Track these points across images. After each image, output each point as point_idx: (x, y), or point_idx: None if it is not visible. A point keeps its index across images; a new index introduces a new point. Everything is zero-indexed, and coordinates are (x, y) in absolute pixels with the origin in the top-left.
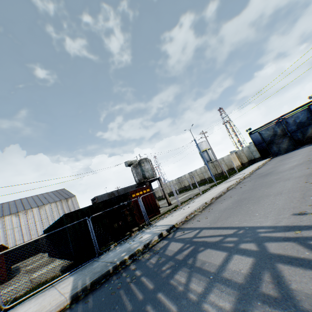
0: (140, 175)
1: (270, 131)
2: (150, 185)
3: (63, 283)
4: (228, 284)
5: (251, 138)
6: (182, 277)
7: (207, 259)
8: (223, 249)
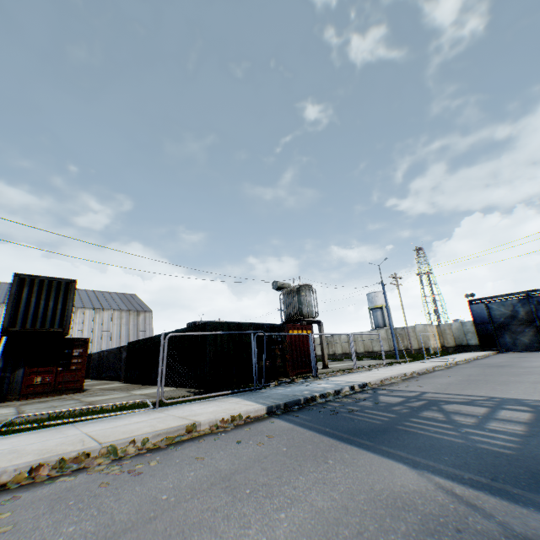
0: (295, 308)
1: (506, 309)
2: None
3: (230, 400)
4: (508, 421)
5: (470, 309)
6: (435, 414)
7: (460, 409)
8: (479, 406)
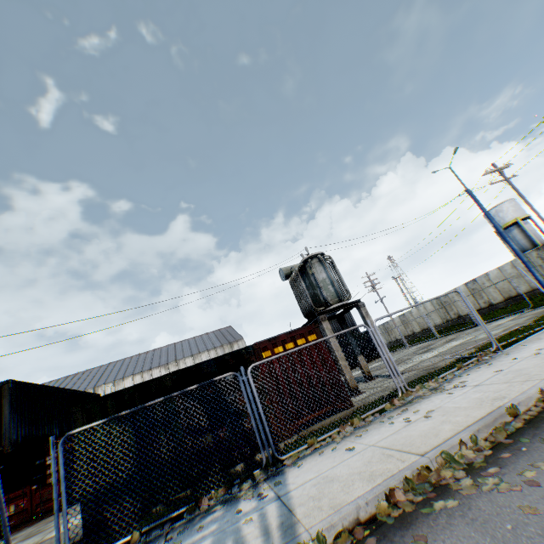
0: (307, 298)
1: None
2: (341, 322)
3: None
4: None
5: None
6: None
7: None
8: None
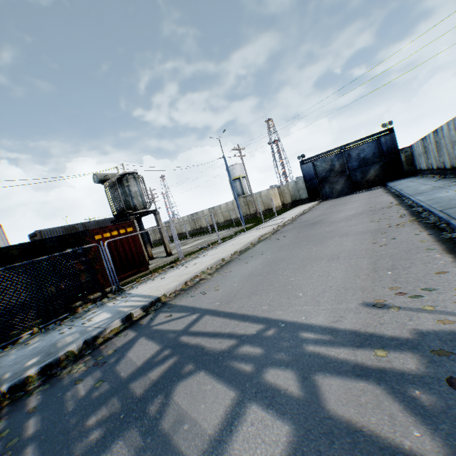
0: (120, 202)
1: (327, 164)
2: (139, 222)
3: None
4: None
5: (302, 169)
6: None
7: (191, 406)
8: (229, 380)
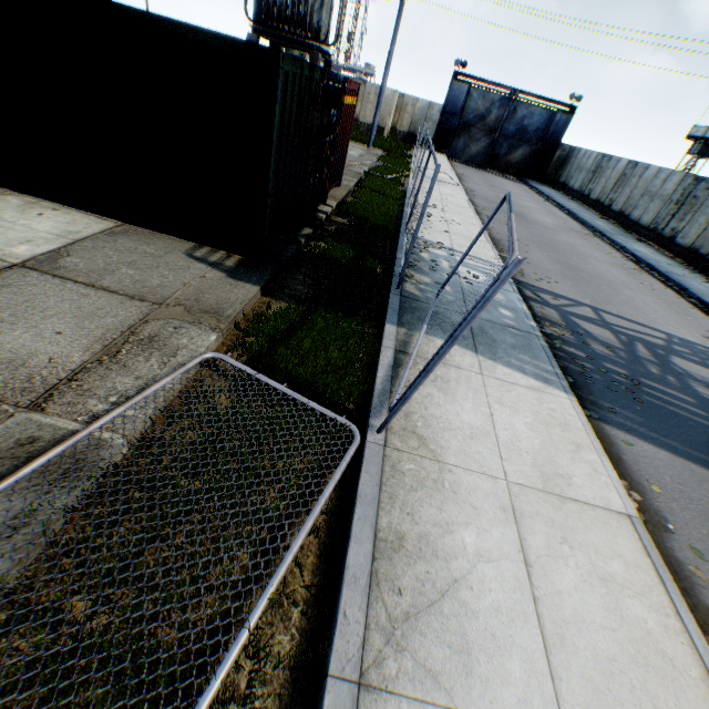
0: (303, 2)
1: (484, 106)
2: None
3: (452, 356)
4: None
5: (451, 89)
6: None
7: (697, 373)
8: (696, 364)
